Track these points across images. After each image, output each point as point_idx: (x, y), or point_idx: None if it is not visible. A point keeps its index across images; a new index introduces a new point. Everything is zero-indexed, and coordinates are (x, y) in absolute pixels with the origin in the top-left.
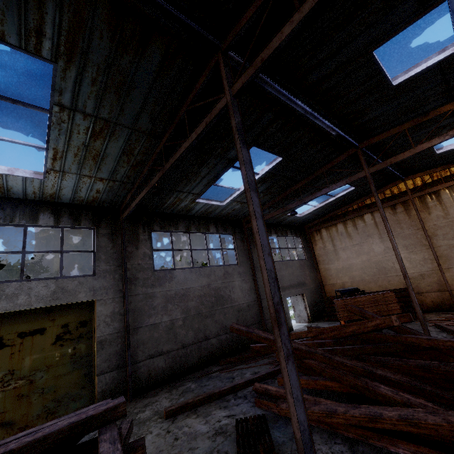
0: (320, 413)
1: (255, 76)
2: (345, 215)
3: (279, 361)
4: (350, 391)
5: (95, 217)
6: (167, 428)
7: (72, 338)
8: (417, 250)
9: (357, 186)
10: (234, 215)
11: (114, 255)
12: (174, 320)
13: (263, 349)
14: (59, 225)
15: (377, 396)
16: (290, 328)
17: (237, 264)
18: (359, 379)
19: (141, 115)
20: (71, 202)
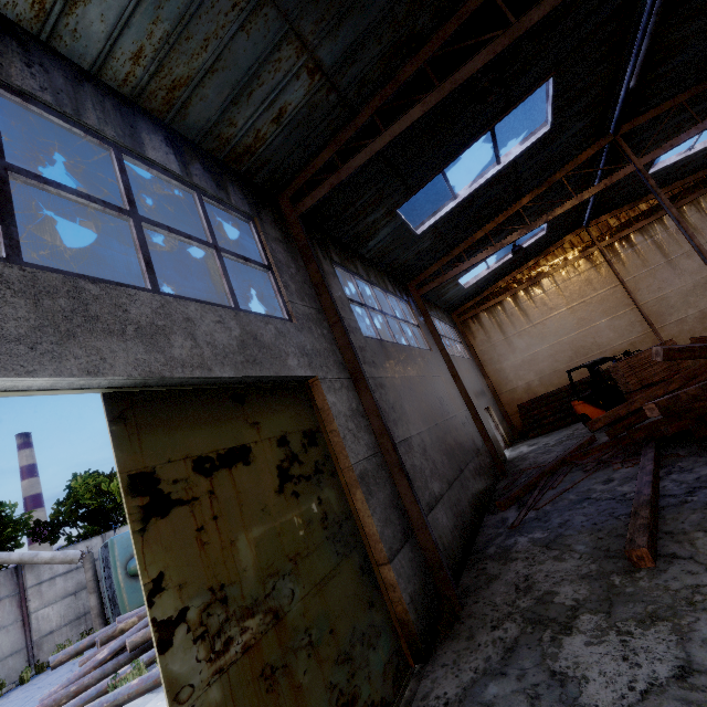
0: None
1: None
2: (513, 286)
3: None
4: None
5: (247, 196)
6: None
7: (305, 475)
8: (620, 314)
9: (547, 231)
10: (407, 268)
11: (305, 287)
12: (421, 434)
13: (672, 403)
14: (190, 184)
15: None
16: (504, 455)
17: (430, 350)
18: None
19: None
20: (197, 139)
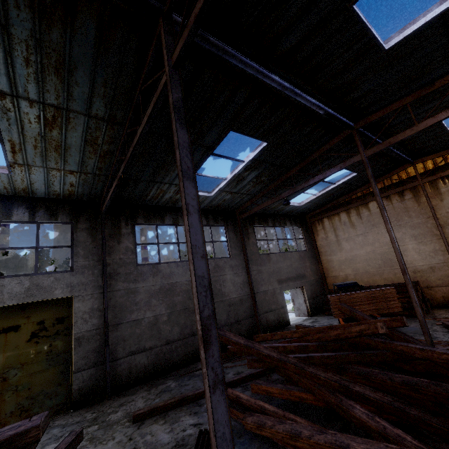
0: (284, 434)
1: (190, 39)
2: (349, 203)
3: (204, 389)
4: (326, 406)
5: (73, 211)
6: (131, 435)
7: (48, 335)
8: (427, 241)
9: (359, 172)
10: (226, 206)
11: (94, 249)
12: (158, 315)
13: (240, 351)
14: (35, 221)
15: (351, 418)
16: (287, 323)
17: (230, 256)
18: (333, 395)
19: (93, 99)
20: (47, 196)
